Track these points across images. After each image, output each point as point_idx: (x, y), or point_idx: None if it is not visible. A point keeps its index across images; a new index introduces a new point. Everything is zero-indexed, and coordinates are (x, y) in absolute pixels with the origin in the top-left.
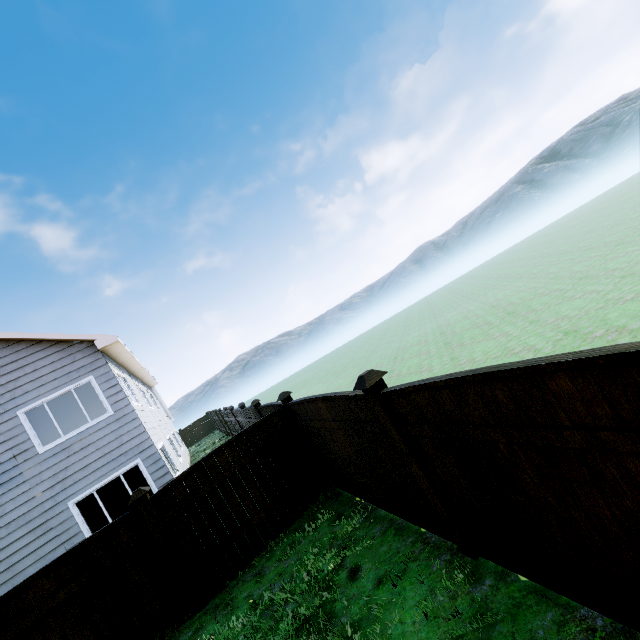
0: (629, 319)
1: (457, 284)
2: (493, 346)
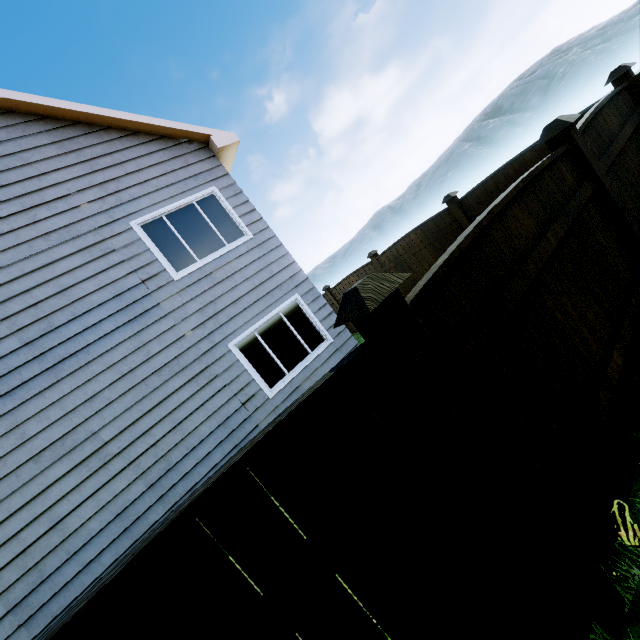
0: None
1: None
2: None
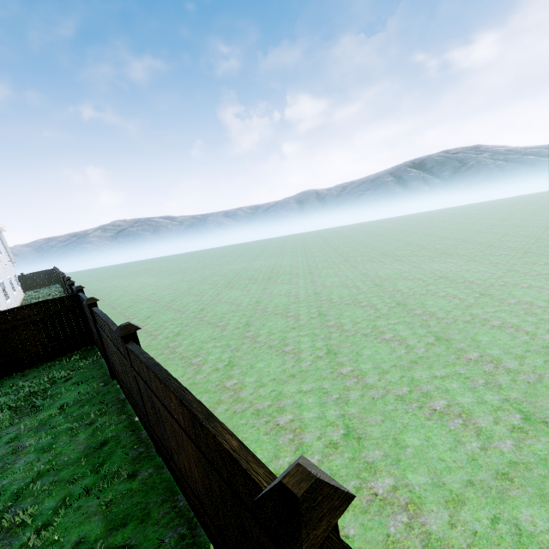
0: (273, 305)
1: (293, 239)
2: (236, 295)
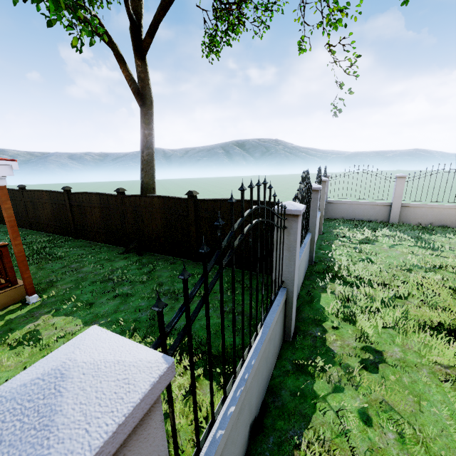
0: None
1: (126, 183)
2: None
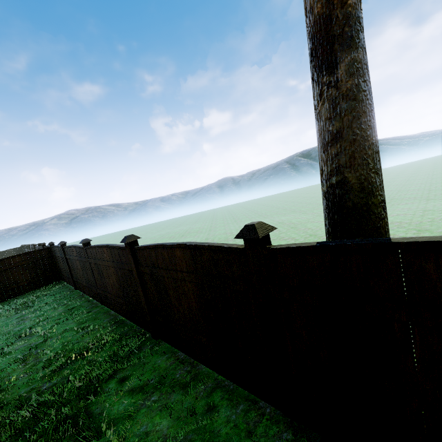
0: None
1: (208, 212)
2: None
